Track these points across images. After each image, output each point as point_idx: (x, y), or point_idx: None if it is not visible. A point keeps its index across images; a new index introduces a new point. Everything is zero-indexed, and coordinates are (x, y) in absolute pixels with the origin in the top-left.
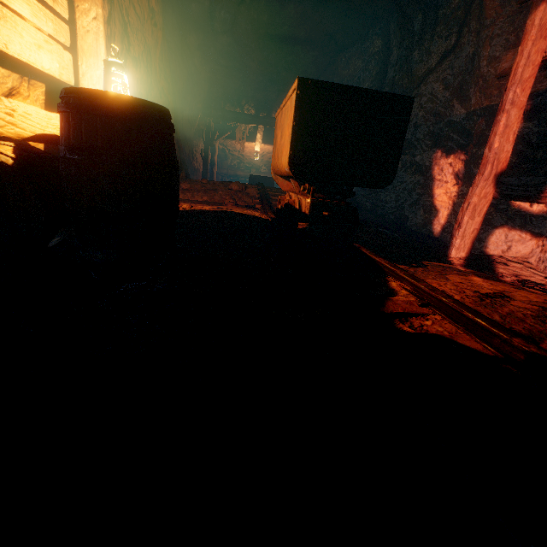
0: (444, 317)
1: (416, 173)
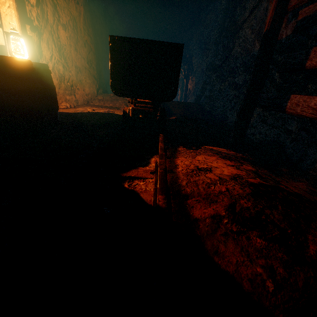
0: (154, 180)
1: (234, 89)
